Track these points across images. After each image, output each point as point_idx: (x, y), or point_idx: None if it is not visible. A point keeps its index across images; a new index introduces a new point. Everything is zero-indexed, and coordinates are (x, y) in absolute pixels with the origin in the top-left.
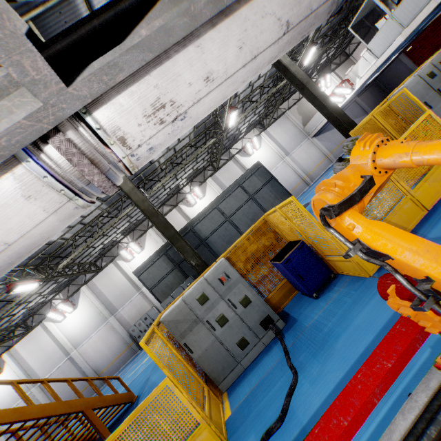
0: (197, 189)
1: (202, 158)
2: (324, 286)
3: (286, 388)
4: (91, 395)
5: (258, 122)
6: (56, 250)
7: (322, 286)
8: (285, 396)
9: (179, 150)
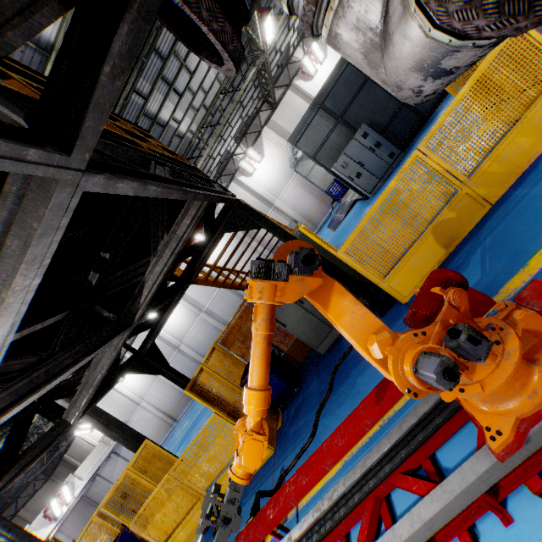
0: (315, 47)
1: None
2: None
3: None
4: None
5: None
6: (187, 151)
7: None
8: None
9: None
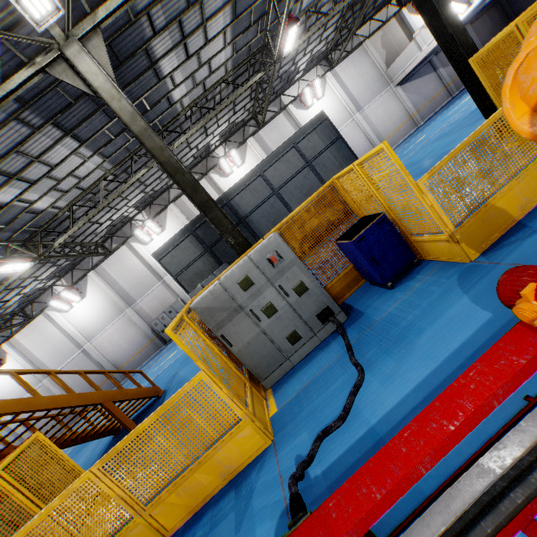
0: (234, 153)
1: (243, 106)
2: (402, 274)
3: (348, 387)
4: (112, 388)
5: (323, 55)
6: (49, 222)
7: (399, 274)
8: (348, 395)
9: (210, 88)
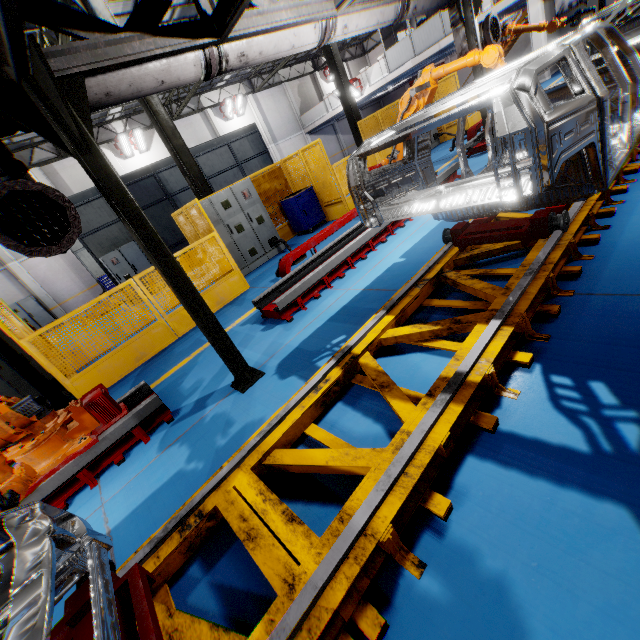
0: (139, 134)
1: None
2: (317, 228)
3: None
4: None
5: (247, 76)
6: None
7: (316, 228)
8: None
9: None
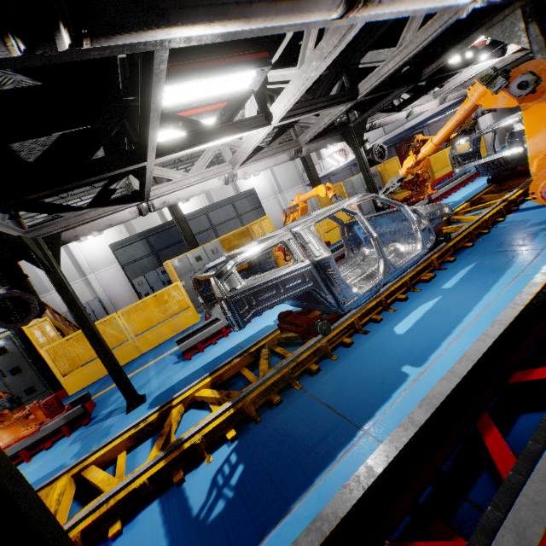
0: None
1: None
2: None
3: None
4: None
5: None
6: None
7: None
8: None
9: None
